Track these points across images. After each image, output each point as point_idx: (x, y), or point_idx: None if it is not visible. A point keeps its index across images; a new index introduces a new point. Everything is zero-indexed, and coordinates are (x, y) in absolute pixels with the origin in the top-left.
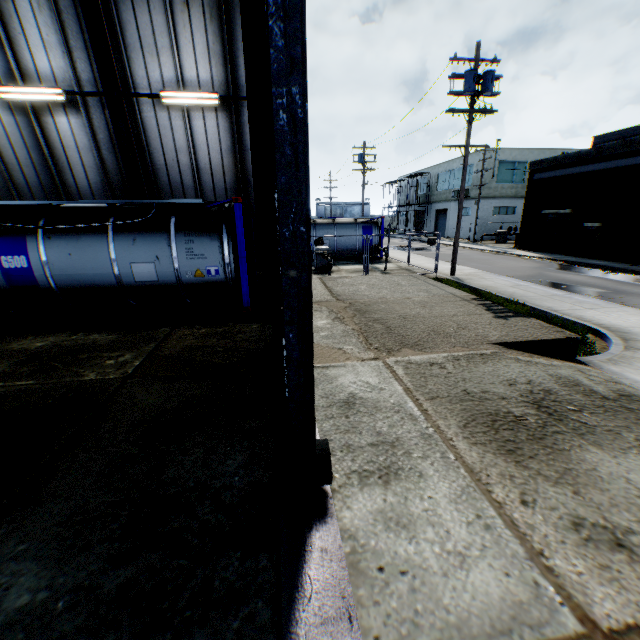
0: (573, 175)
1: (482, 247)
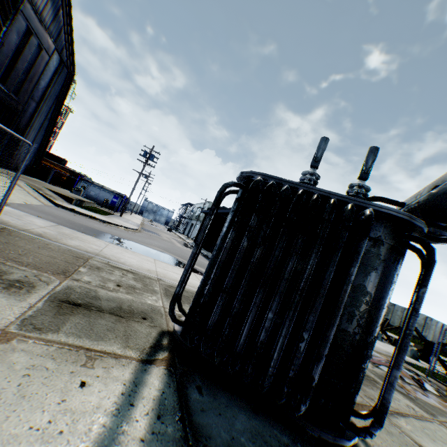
0: None
1: (183, 237)
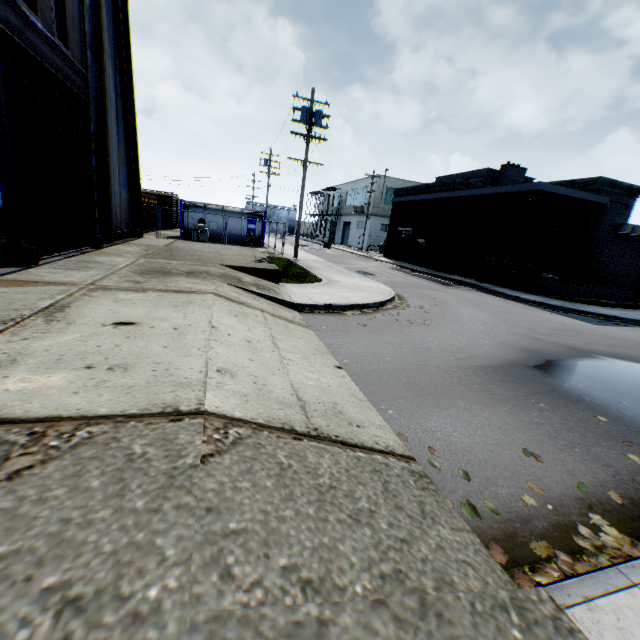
0: (415, 202)
1: (361, 253)
